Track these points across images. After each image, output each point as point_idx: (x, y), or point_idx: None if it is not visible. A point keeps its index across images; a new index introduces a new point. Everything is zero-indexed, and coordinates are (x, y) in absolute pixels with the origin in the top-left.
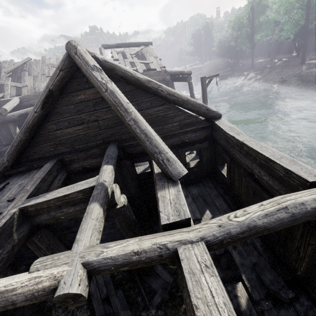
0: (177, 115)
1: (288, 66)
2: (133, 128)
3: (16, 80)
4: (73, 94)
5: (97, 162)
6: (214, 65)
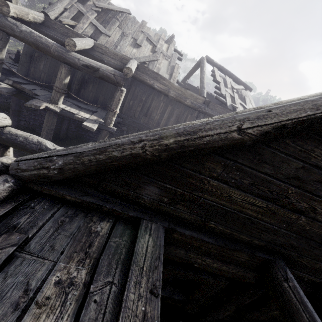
0: None
1: None
2: None
3: (100, 21)
4: None
5: (219, 270)
6: None
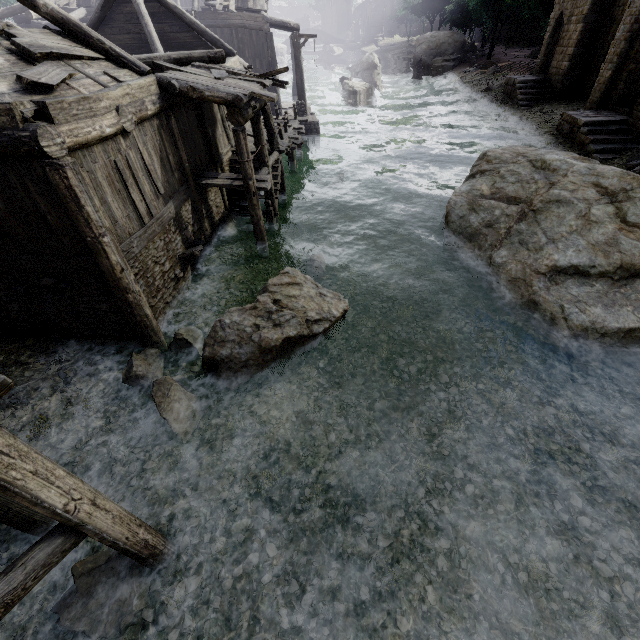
0: (201, 45)
1: (520, 69)
2: (145, 29)
3: None
4: (124, 5)
5: None
6: (437, 43)
